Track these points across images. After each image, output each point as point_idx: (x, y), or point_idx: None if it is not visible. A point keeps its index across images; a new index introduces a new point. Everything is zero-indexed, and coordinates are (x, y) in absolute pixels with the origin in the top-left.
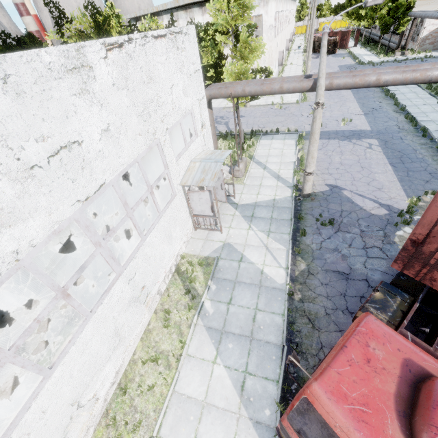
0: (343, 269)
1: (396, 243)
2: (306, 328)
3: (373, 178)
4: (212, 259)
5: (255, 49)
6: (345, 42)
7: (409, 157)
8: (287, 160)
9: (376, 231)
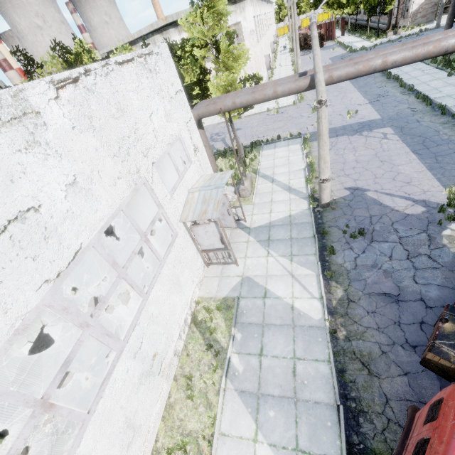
0: (390, 289)
1: (446, 245)
2: (362, 377)
3: (397, 172)
4: (231, 299)
5: (239, 57)
6: (331, 33)
7: (433, 141)
8: (296, 168)
9: (417, 235)
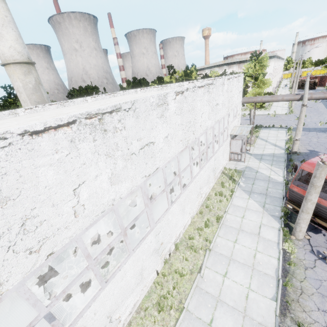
0: None
1: None
2: None
3: None
4: (240, 170)
5: (266, 83)
6: (323, 83)
7: None
8: (281, 139)
9: None
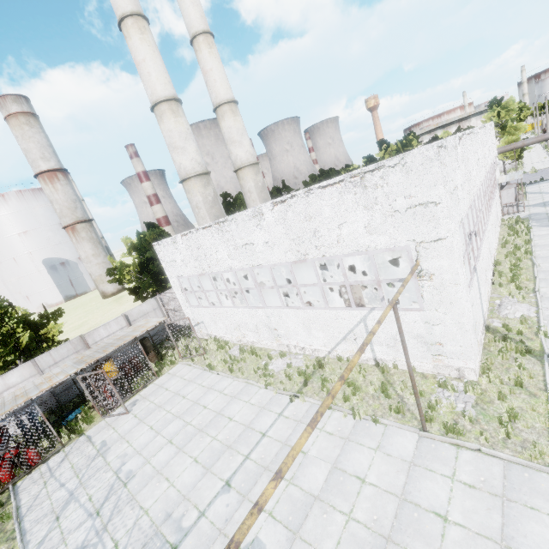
0: None
1: None
2: None
3: None
4: (524, 218)
5: (520, 128)
6: None
7: None
8: None
9: None
